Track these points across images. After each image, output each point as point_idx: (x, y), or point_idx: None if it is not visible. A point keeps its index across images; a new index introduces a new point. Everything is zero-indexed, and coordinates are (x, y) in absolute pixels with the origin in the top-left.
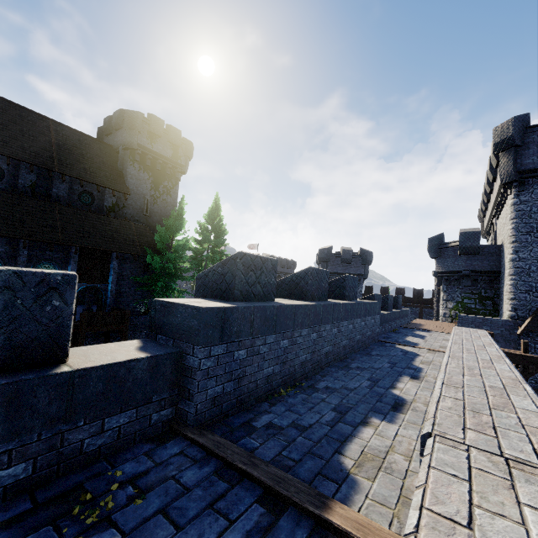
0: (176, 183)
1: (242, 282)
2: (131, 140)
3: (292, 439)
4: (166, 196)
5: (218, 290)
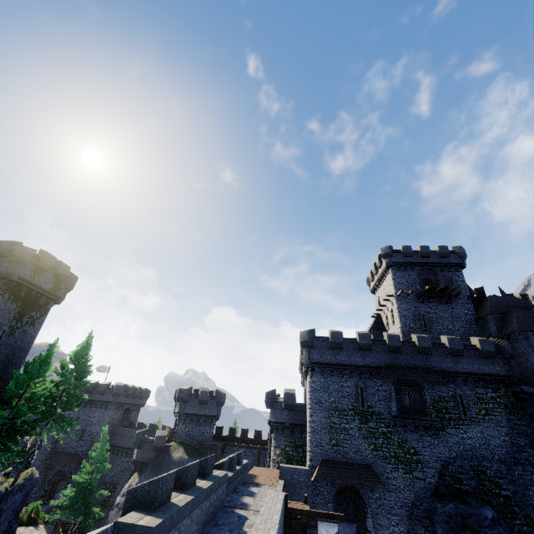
0: (46, 313)
1: (160, 495)
2: (13, 272)
3: None
4: (28, 326)
5: (144, 502)
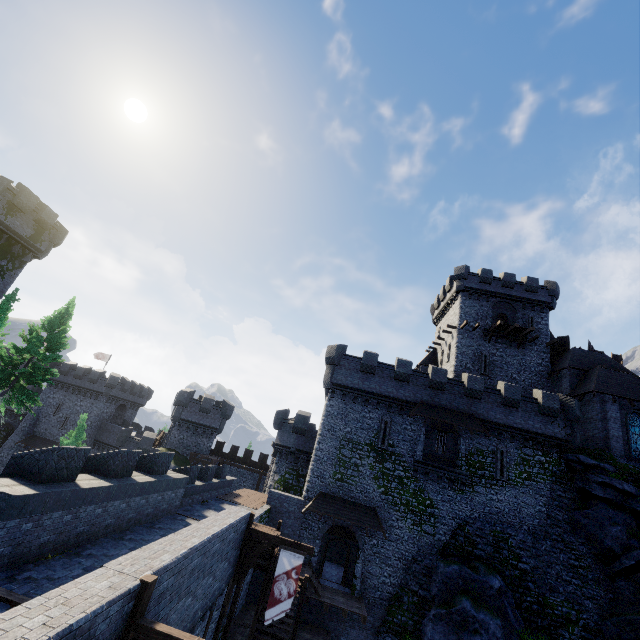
0: (21, 266)
1: (52, 468)
2: None
3: (42, 585)
4: None
5: (29, 471)
